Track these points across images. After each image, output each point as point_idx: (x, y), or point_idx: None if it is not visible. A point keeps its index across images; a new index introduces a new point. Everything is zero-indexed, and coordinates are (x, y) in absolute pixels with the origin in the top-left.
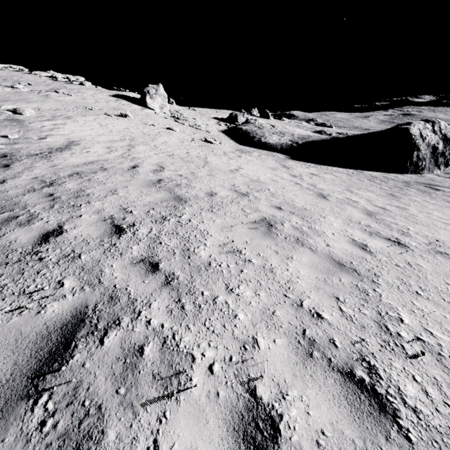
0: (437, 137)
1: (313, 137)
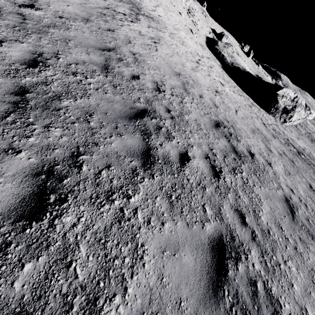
0: (292, 104)
1: (242, 67)
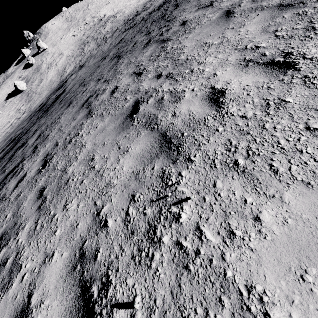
0: None
1: None
